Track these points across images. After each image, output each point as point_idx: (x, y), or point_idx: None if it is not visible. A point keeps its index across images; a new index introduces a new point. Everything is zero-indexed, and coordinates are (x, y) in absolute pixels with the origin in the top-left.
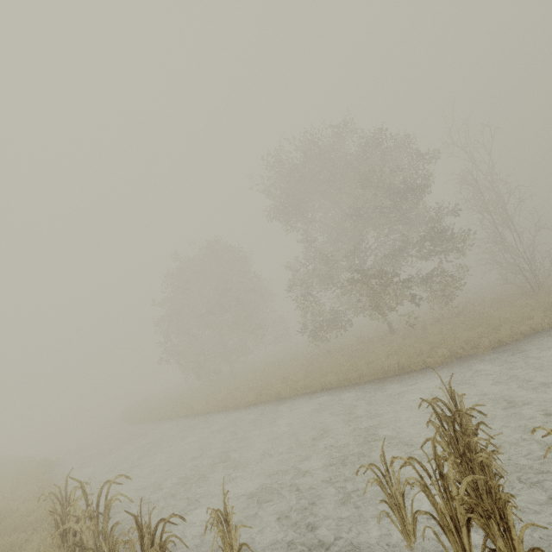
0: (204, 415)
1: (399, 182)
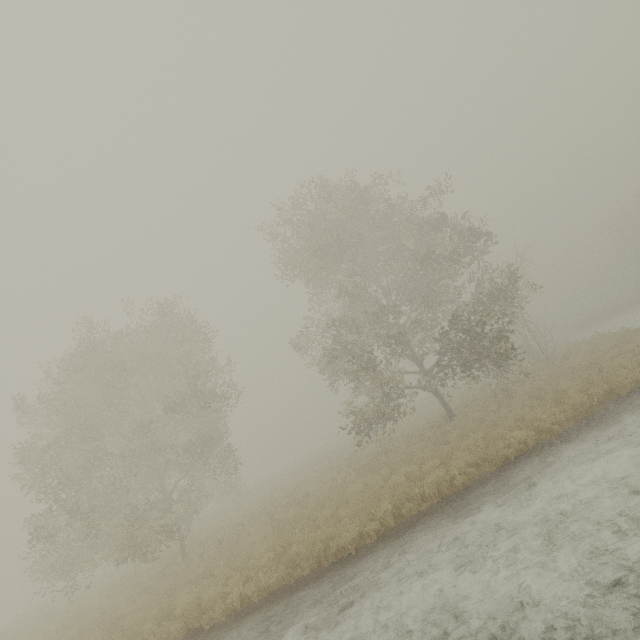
0: (272, 600)
1: (468, 229)
